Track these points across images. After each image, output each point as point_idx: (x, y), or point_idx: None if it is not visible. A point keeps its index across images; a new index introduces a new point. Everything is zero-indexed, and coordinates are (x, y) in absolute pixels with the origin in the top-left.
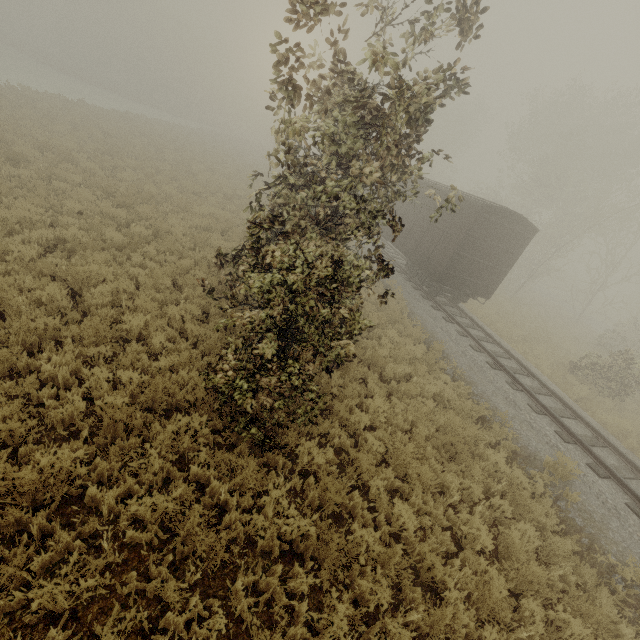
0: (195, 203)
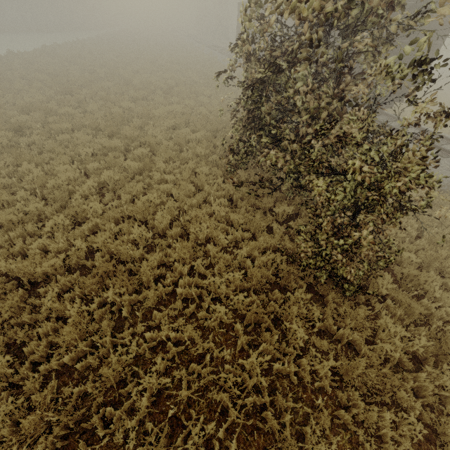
0: (153, 108)
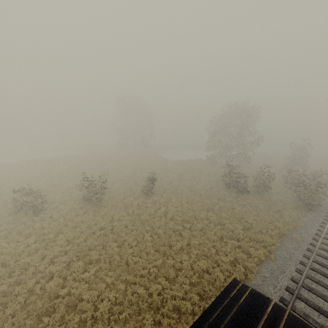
0: None
